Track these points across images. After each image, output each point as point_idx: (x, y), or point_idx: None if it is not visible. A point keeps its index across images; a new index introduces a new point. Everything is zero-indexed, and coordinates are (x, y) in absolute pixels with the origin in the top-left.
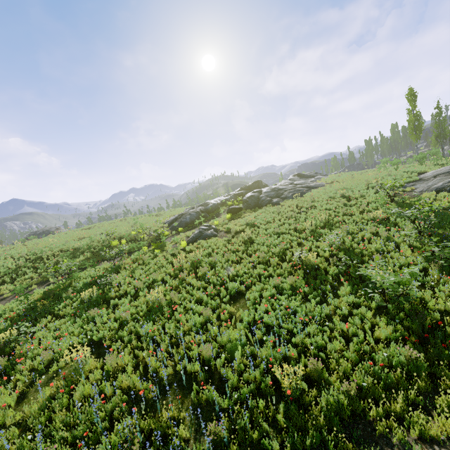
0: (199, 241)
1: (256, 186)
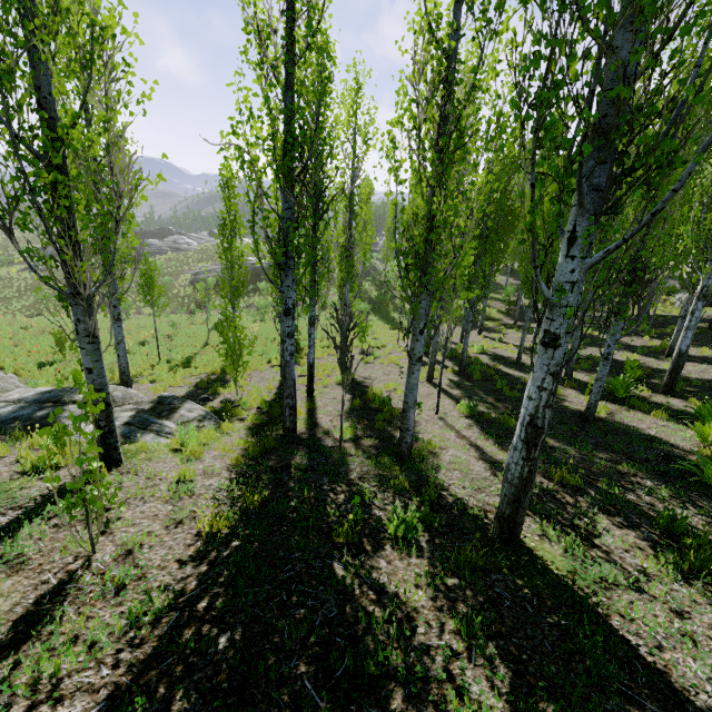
0: (26, 271)
1: (157, 234)
